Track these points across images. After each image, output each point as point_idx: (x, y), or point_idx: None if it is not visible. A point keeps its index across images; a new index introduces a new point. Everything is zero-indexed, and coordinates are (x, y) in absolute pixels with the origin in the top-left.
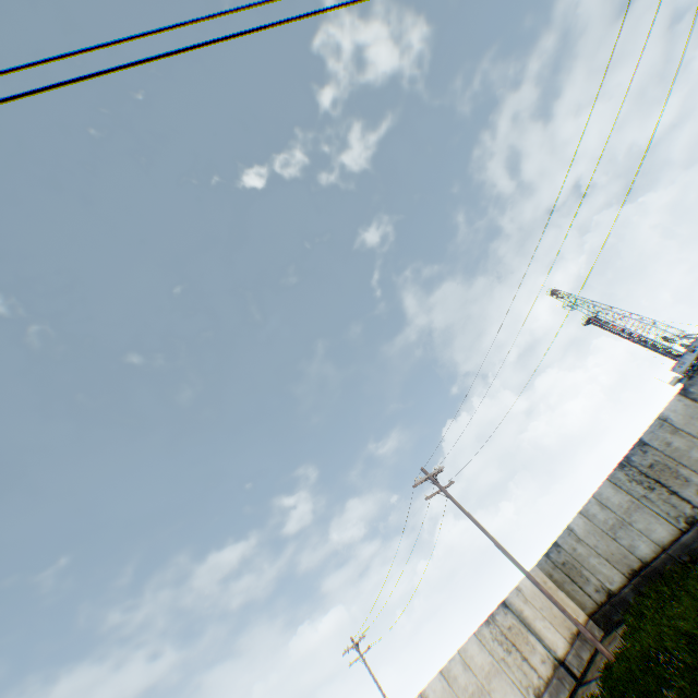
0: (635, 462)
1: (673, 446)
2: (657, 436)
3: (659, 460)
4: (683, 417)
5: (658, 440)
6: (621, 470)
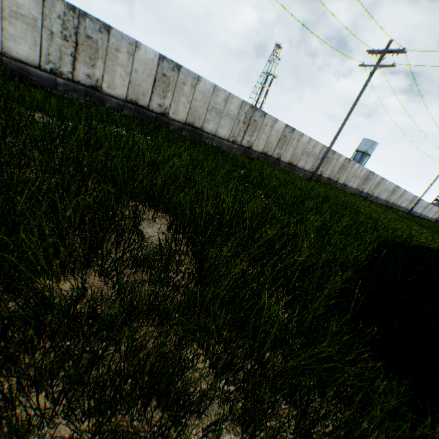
0: (85, 24)
1: (118, 56)
2: (121, 43)
3: (100, 46)
4: (145, 60)
5: (118, 44)
6: (68, 9)
